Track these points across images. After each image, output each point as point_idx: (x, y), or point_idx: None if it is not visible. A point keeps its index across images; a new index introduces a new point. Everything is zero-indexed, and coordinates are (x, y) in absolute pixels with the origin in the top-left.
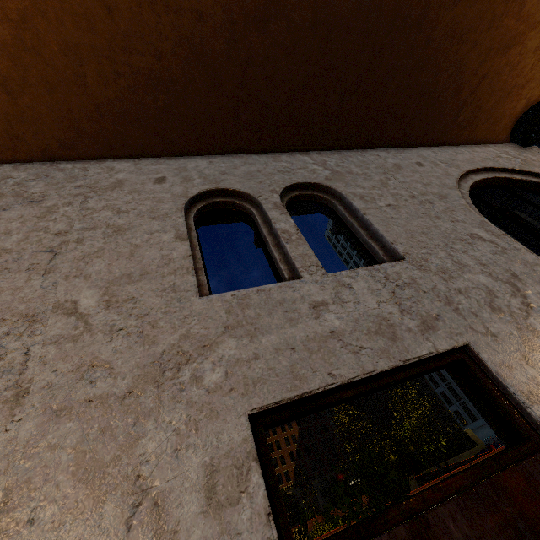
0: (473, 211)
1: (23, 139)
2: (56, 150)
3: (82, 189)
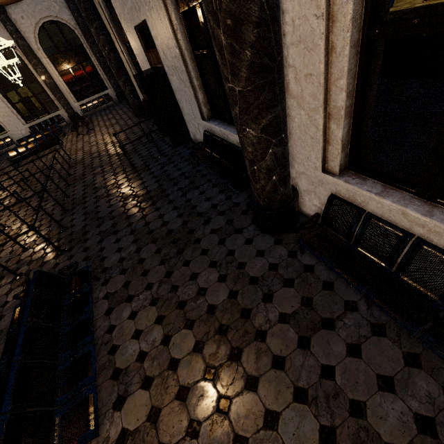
0: None
1: None
2: None
3: None
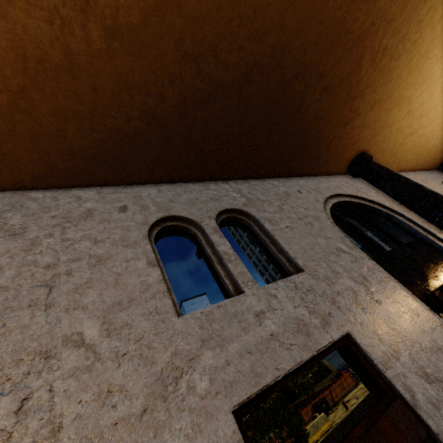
0: (336, 229)
1: None
2: (28, 182)
3: (58, 219)
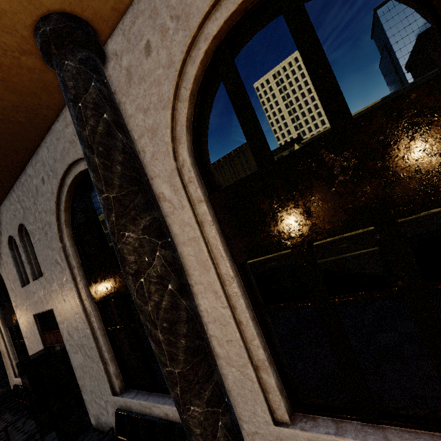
0: (58, 239)
1: None
2: None
3: None
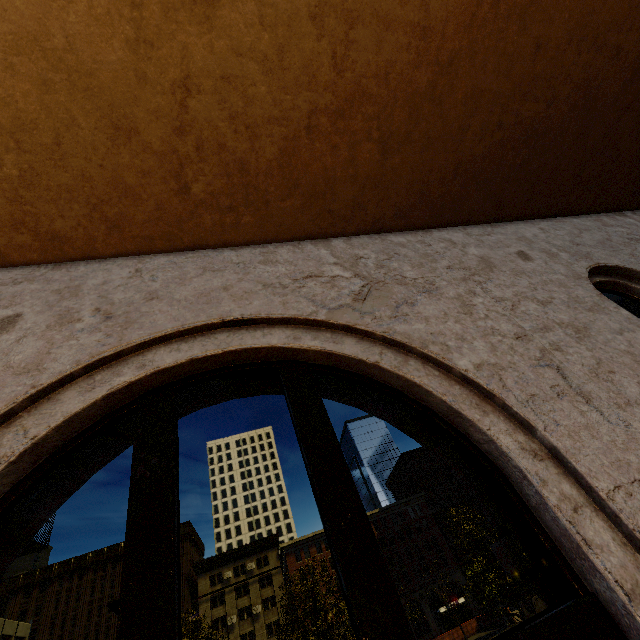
0: None
1: (363, 208)
2: (388, 220)
3: (458, 271)
